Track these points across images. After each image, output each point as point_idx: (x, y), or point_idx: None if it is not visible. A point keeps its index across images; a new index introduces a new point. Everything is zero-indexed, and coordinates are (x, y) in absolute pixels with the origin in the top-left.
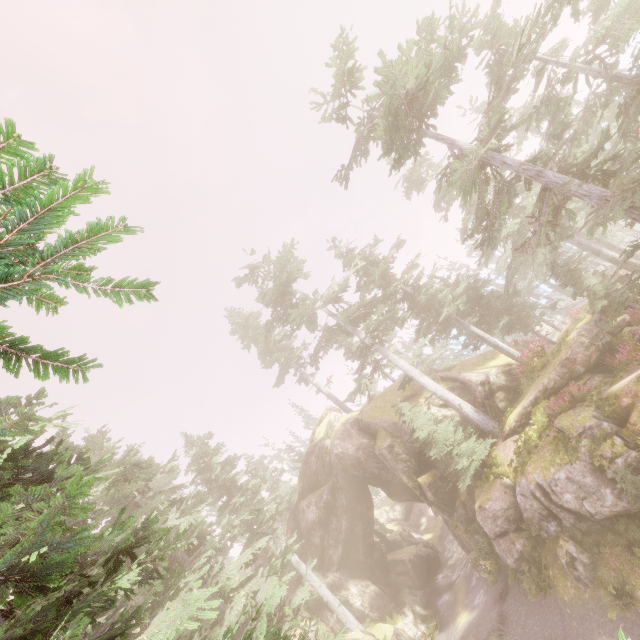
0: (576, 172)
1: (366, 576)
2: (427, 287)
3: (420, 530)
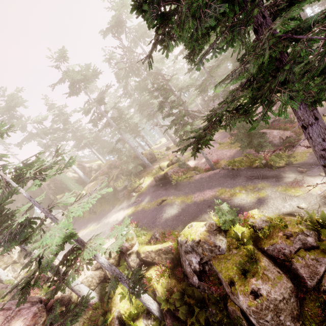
0: (114, 119)
1: None
2: (81, 131)
3: None
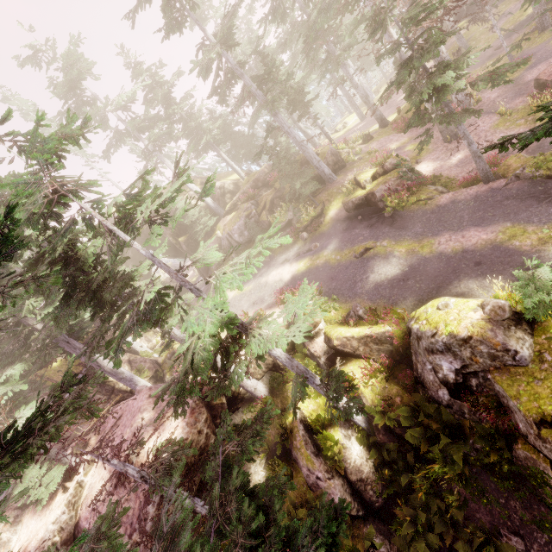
0: (258, 81)
1: None
2: (196, 117)
3: None
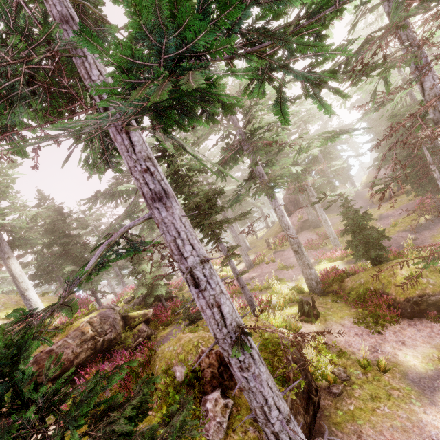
0: None
1: None
2: None
3: None
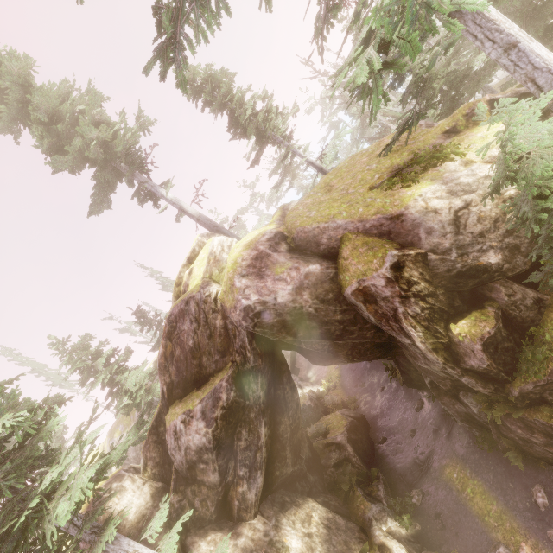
0: None
1: (298, 492)
2: None
3: (311, 380)
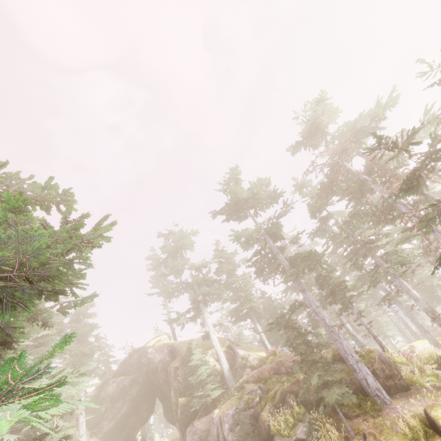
0: (291, 260)
1: None
2: (246, 289)
3: None
